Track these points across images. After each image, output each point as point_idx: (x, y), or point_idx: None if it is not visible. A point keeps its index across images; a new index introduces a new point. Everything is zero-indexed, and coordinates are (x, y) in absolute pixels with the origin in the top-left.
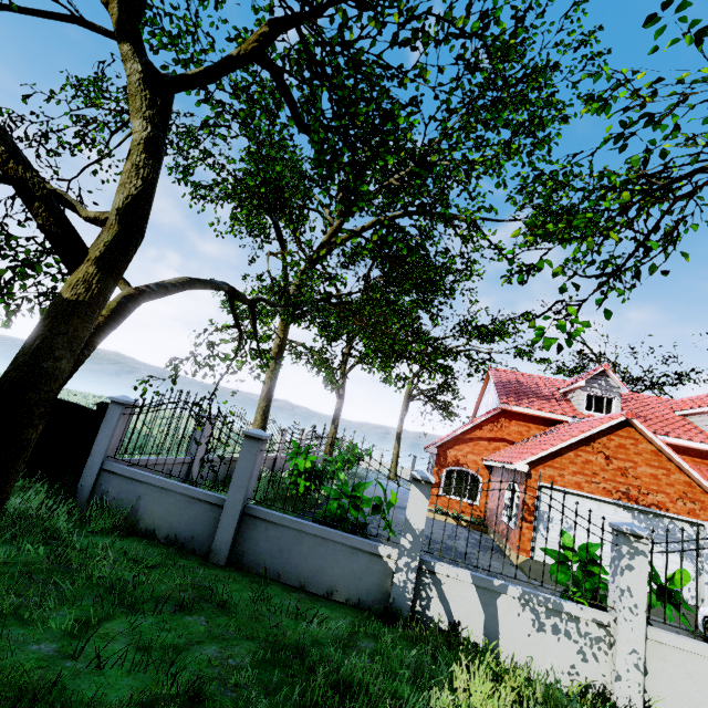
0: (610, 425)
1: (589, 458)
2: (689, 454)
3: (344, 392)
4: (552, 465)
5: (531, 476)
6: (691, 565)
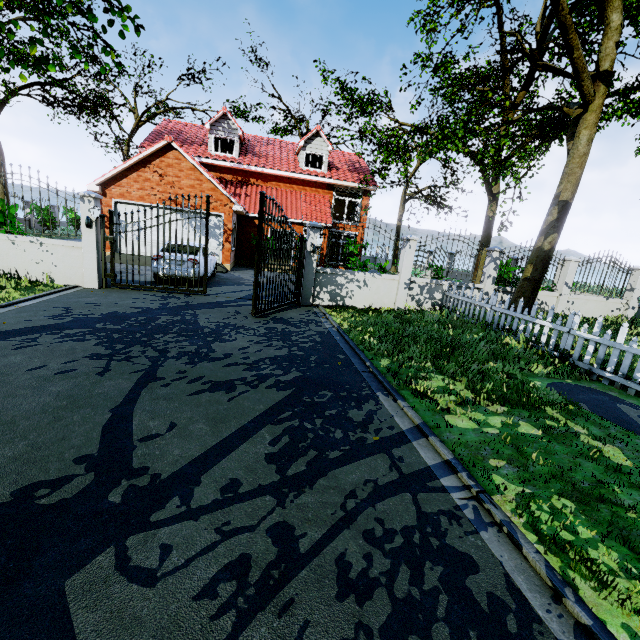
0: (156, 148)
1: (148, 177)
2: (284, 181)
3: (0, 147)
4: (121, 185)
5: (107, 195)
6: (216, 241)
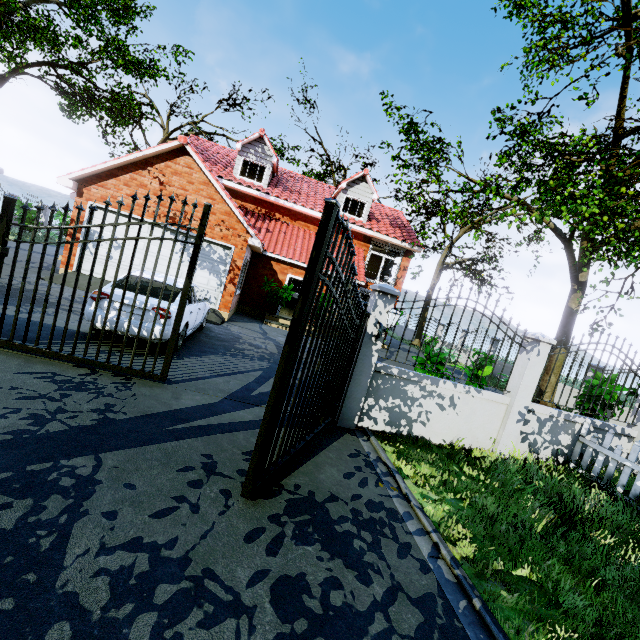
0: (163, 148)
1: (144, 182)
2: (314, 223)
3: None
4: (106, 185)
5: (83, 195)
6: (217, 280)
